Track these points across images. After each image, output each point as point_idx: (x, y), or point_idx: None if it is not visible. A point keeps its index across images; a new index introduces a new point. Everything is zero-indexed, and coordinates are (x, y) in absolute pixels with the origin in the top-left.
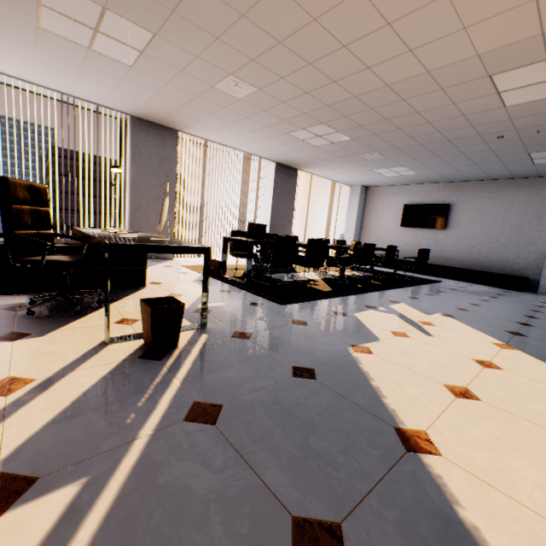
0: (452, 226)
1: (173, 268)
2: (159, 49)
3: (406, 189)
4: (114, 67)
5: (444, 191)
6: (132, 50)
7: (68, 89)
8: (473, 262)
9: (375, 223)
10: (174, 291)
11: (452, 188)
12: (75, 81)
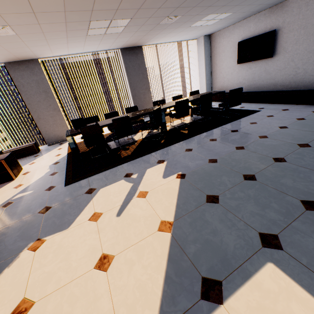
0: (279, 52)
1: (60, 150)
2: None
3: (238, 27)
4: None
5: (271, 17)
6: None
7: None
8: (299, 83)
9: (220, 65)
10: (24, 181)
11: (278, 11)
12: None
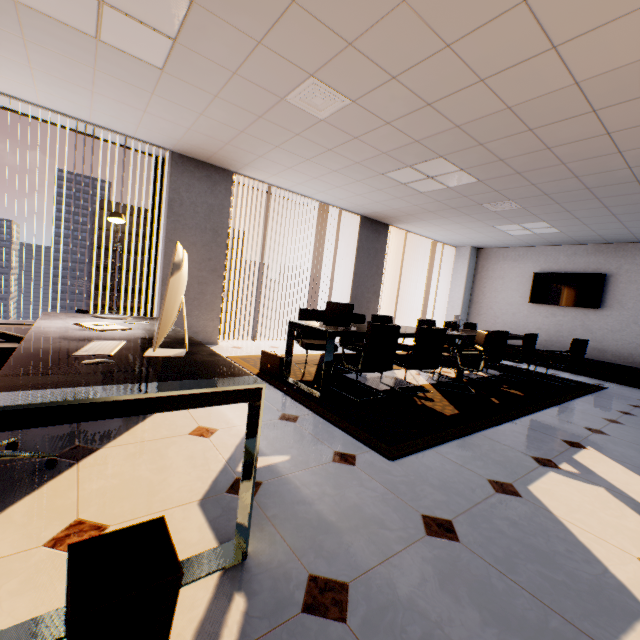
0: (611, 305)
1: None
2: (199, 33)
3: (537, 252)
4: (138, 72)
5: (597, 256)
6: (160, 37)
7: (84, 112)
8: None
9: (491, 296)
10: (203, 419)
11: (609, 252)
12: (90, 99)
